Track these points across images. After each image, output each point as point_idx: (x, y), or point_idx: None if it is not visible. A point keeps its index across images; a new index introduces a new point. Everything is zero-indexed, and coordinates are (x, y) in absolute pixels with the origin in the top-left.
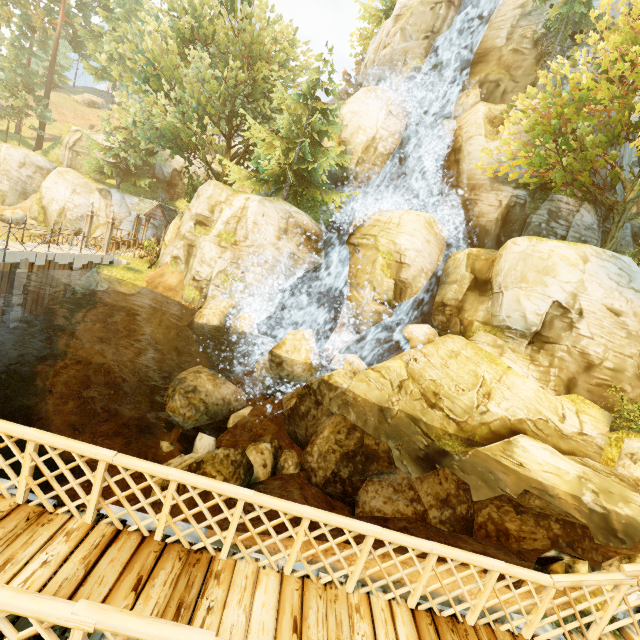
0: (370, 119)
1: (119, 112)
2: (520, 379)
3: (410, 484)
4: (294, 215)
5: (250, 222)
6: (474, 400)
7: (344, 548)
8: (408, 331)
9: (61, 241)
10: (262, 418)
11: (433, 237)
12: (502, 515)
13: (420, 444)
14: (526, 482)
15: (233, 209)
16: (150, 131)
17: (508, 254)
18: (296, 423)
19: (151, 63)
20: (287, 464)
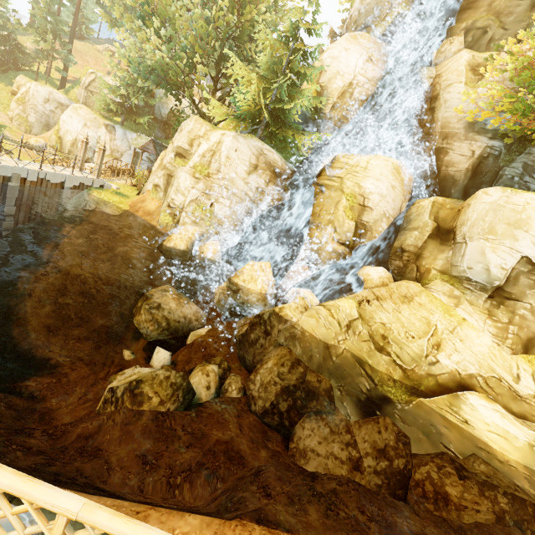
0: (349, 65)
1: (120, 50)
2: (474, 333)
3: (348, 427)
4: (265, 152)
5: (223, 156)
6: (424, 349)
7: (250, 534)
8: (363, 272)
9: (68, 166)
10: (216, 339)
11: (399, 183)
12: (443, 477)
13: (363, 387)
14: (472, 443)
15: (209, 143)
16: (142, 66)
17: (477, 204)
18: (245, 349)
19: (148, 1)
20: (231, 388)
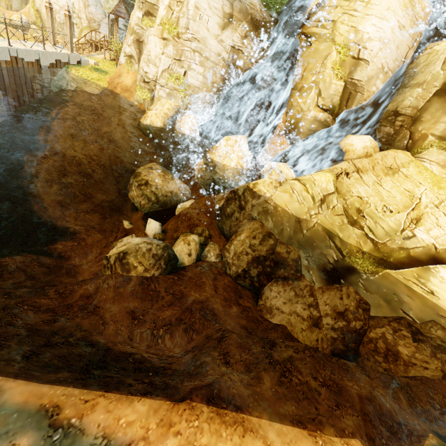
0: None
1: None
2: None
3: (311, 291)
4: None
5: (191, 6)
6: (401, 223)
7: (197, 419)
8: (346, 142)
9: None
10: (199, 211)
11: (410, 21)
12: (397, 338)
13: (330, 258)
14: (433, 311)
15: None
16: None
17: None
18: (223, 221)
19: None
20: (209, 254)
